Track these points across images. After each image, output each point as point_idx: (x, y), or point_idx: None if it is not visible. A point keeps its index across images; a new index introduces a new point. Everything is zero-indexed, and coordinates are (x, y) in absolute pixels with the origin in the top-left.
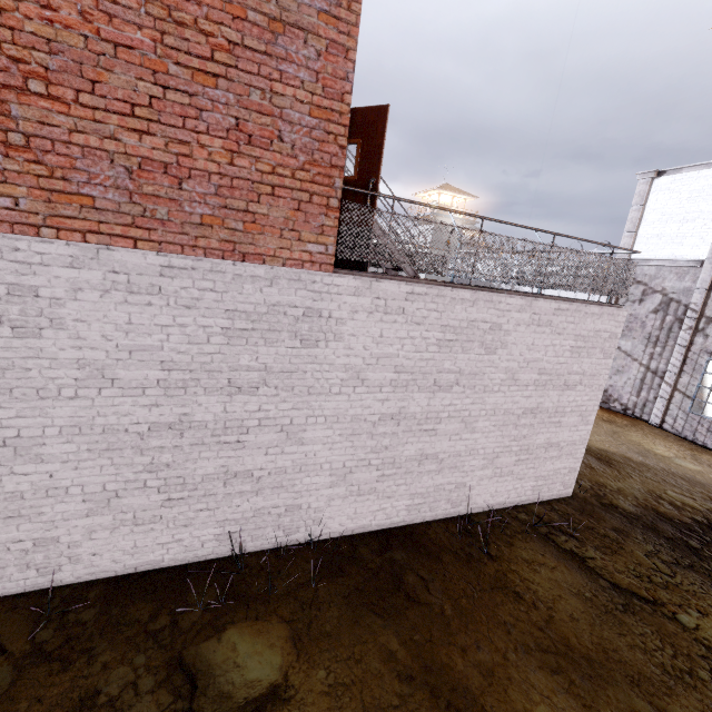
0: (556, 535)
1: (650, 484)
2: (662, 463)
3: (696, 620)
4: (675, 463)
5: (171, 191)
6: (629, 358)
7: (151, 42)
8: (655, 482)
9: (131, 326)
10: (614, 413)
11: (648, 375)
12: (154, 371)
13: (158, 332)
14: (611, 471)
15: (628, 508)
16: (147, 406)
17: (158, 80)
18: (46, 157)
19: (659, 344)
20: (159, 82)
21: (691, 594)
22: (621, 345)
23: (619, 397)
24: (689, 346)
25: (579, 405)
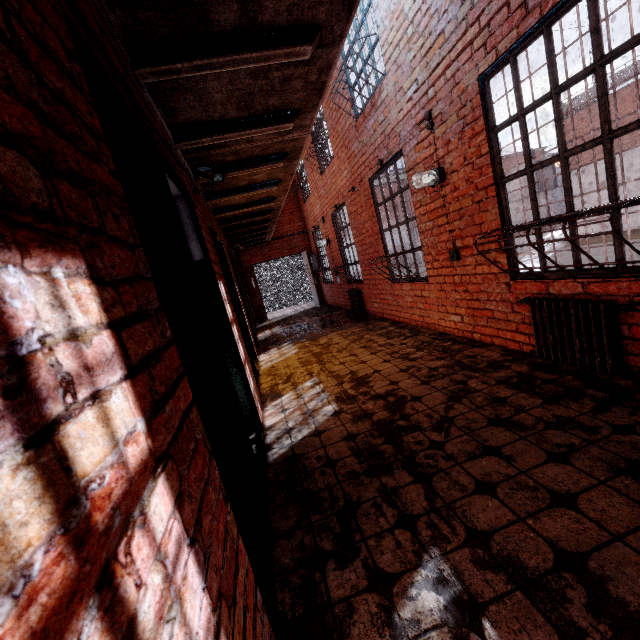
0: None
1: None
2: None
3: None
4: None
5: (638, 134)
6: None
7: (632, 109)
8: None
9: (632, 166)
10: None
11: None
12: (638, 175)
13: (638, 165)
14: None
15: None
16: (637, 184)
17: (634, 114)
18: (616, 141)
19: None
20: (634, 115)
21: None
22: None
23: None
24: None
25: None
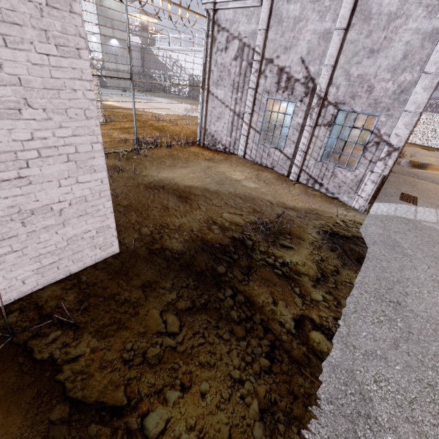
0: (45, 336)
1: (212, 211)
2: (232, 187)
3: (172, 409)
4: (242, 185)
5: None
6: (223, 106)
7: None
8: (218, 207)
9: None
10: (218, 152)
11: (235, 118)
12: None
13: None
14: (184, 207)
15: (176, 248)
16: None
17: None
18: None
19: (239, 89)
20: None
21: (186, 356)
22: (218, 94)
23: (221, 140)
24: (256, 88)
25: (54, 145)
